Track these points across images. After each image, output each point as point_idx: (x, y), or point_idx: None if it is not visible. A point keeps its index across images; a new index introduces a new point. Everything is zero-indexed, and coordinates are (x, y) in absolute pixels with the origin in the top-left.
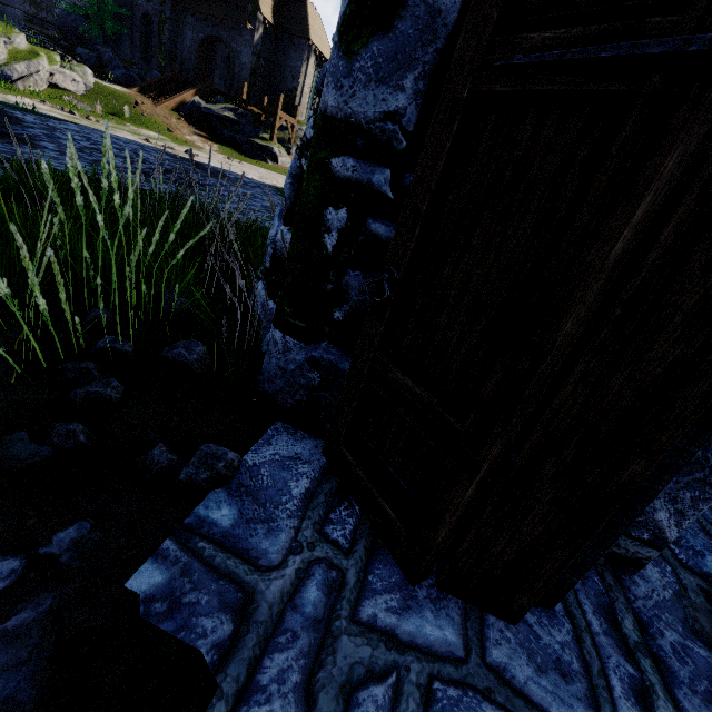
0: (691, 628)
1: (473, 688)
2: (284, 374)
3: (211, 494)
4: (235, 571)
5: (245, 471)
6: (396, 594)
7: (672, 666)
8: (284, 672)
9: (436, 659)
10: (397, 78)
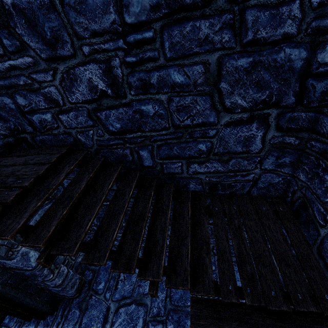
0: (79, 306)
1: None
2: None
3: (6, 317)
4: None
5: None
6: (28, 323)
7: (68, 317)
8: None
9: None
10: None
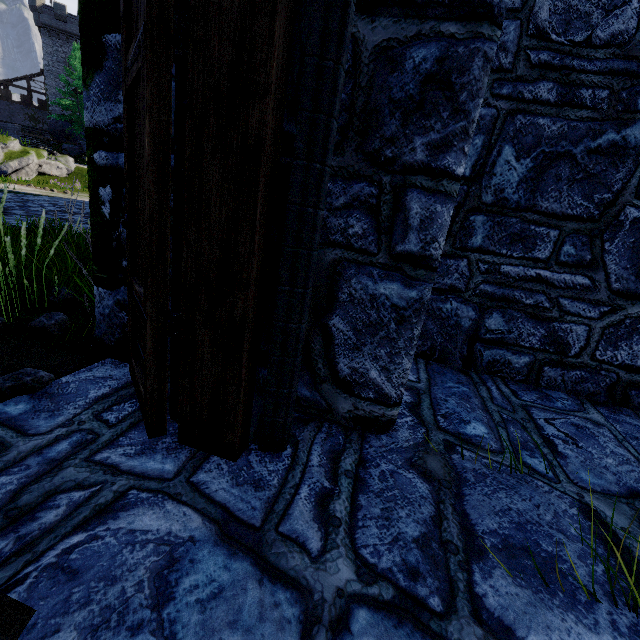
0: (412, 462)
1: (165, 493)
2: (104, 318)
3: (16, 398)
4: (3, 436)
5: (56, 385)
6: (138, 446)
7: (370, 483)
8: (3, 485)
9: (144, 479)
10: (115, 95)
